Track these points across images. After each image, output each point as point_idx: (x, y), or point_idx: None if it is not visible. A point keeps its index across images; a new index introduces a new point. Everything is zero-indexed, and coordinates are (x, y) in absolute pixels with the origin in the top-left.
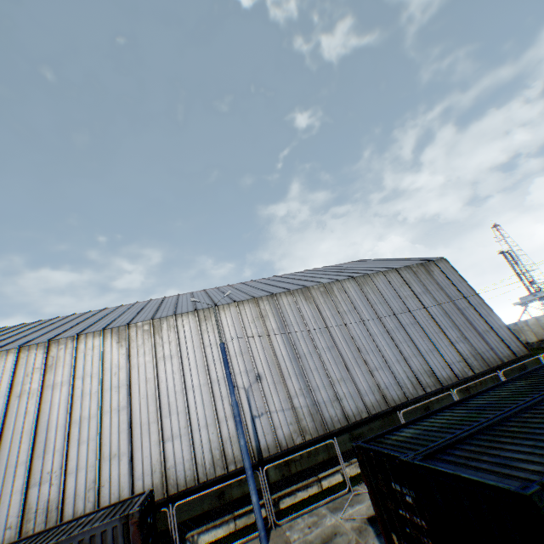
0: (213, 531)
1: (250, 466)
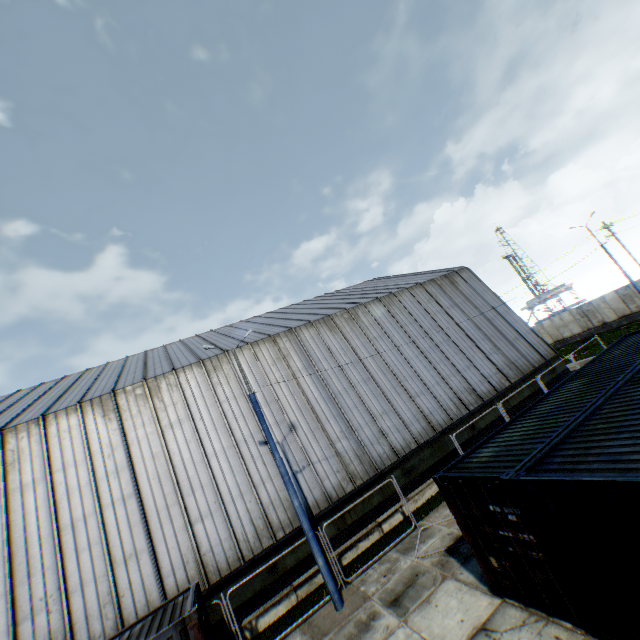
0: (273, 610)
1: (310, 527)
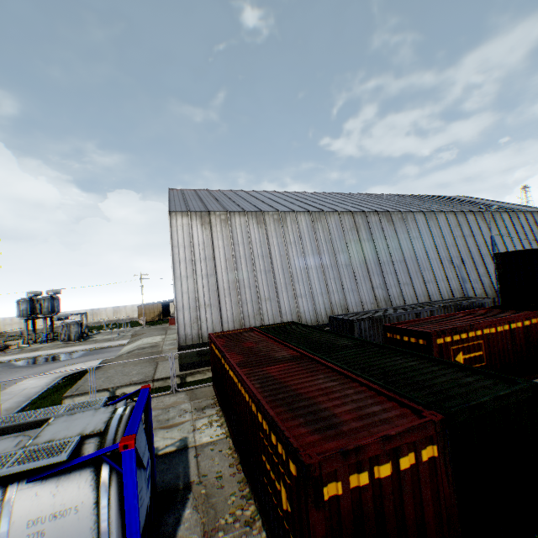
0: None
1: None
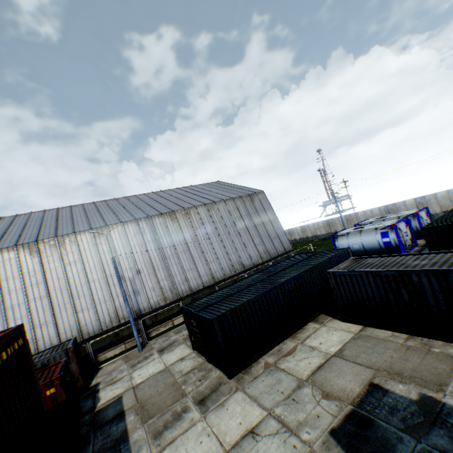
0: (113, 352)
1: (133, 320)
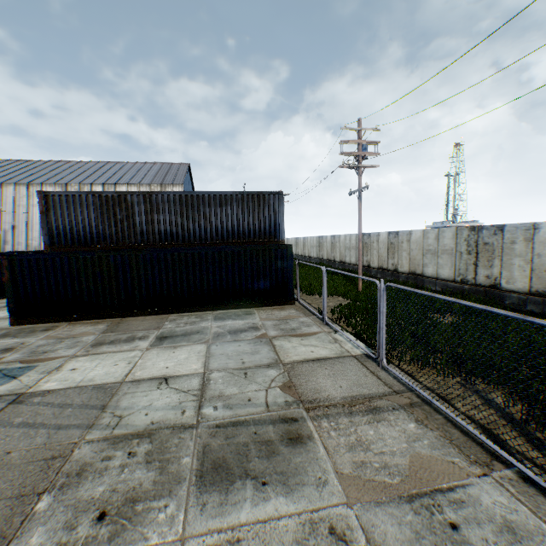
0: None
1: None
